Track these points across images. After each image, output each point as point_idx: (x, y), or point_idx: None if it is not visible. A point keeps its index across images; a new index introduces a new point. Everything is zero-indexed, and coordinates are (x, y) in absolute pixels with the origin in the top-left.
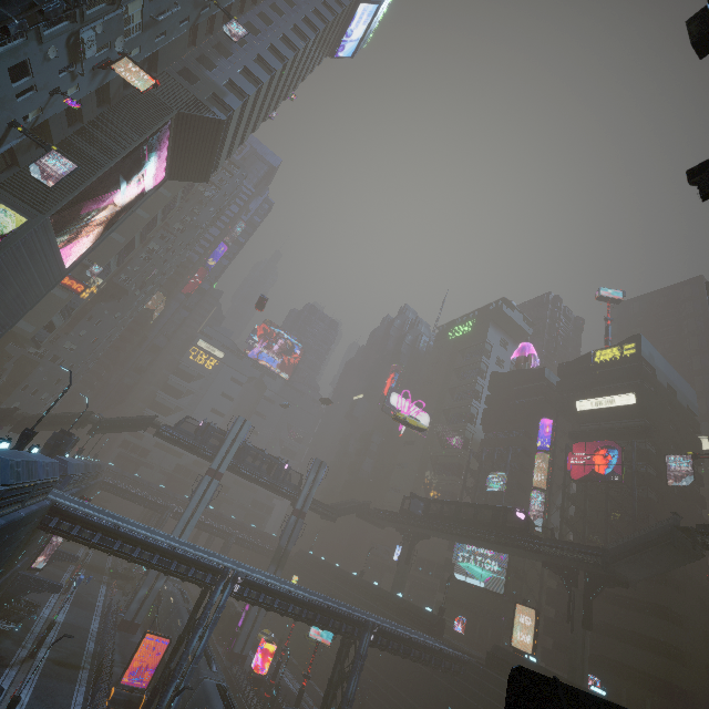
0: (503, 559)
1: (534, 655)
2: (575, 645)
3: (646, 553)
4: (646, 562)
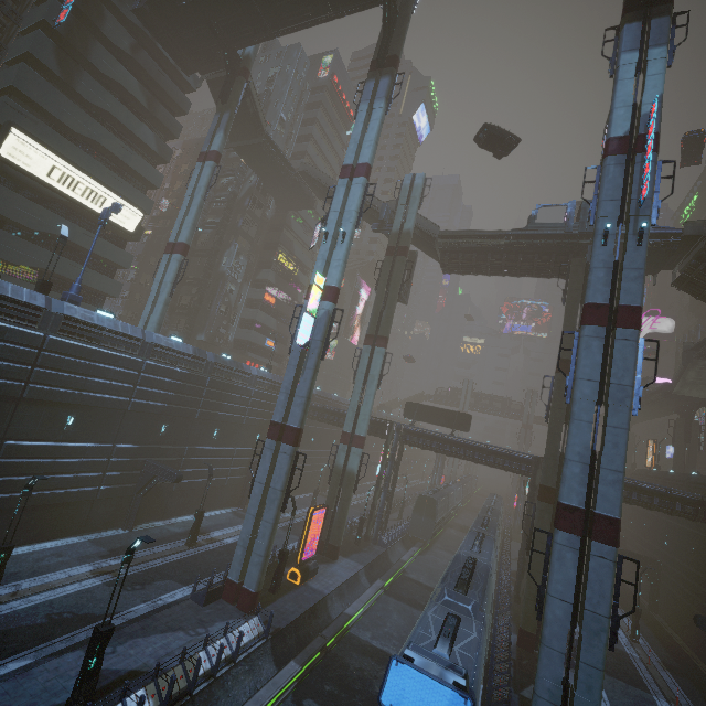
0: (702, 424)
1: (653, 467)
2: (675, 453)
3: (686, 376)
4: (699, 383)
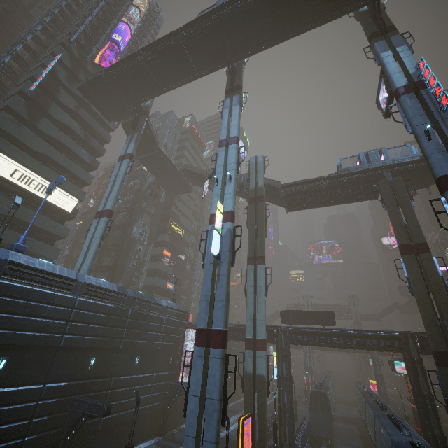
0: None
1: None
2: None
3: None
4: None
